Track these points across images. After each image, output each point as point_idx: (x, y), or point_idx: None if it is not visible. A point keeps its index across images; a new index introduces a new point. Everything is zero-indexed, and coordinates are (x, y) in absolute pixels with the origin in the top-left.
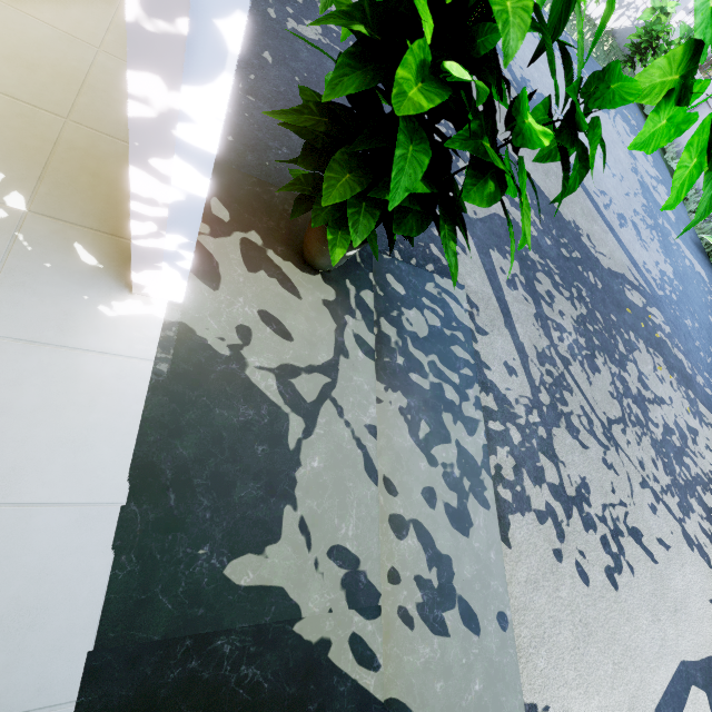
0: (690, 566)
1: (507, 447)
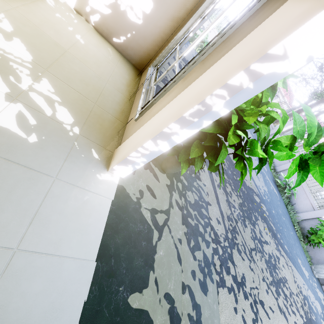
0: (281, 322)
1: (217, 255)
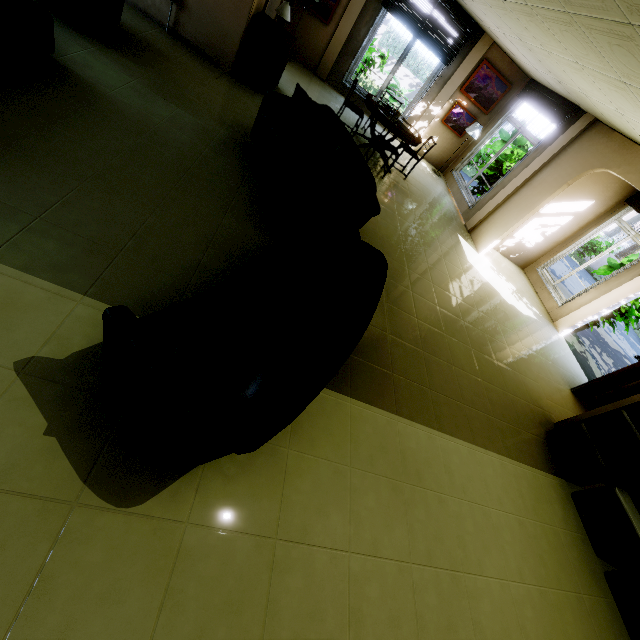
0: None
1: None
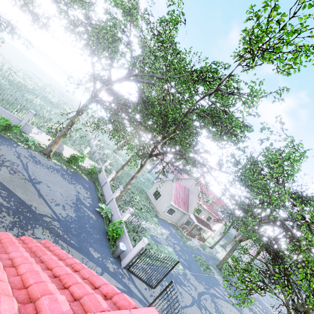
0: None
1: None
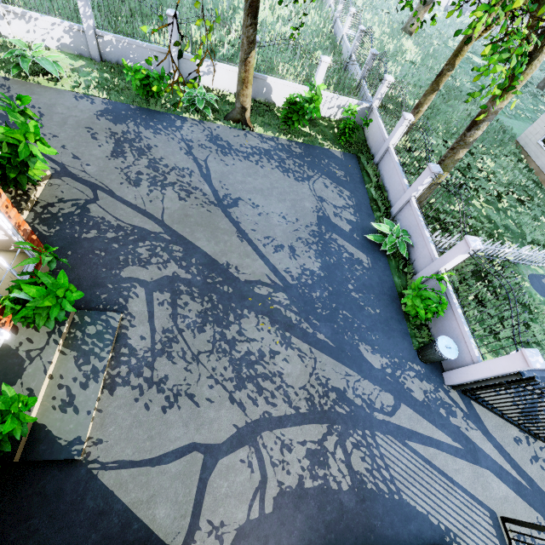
0: (226, 410)
1: (127, 365)
